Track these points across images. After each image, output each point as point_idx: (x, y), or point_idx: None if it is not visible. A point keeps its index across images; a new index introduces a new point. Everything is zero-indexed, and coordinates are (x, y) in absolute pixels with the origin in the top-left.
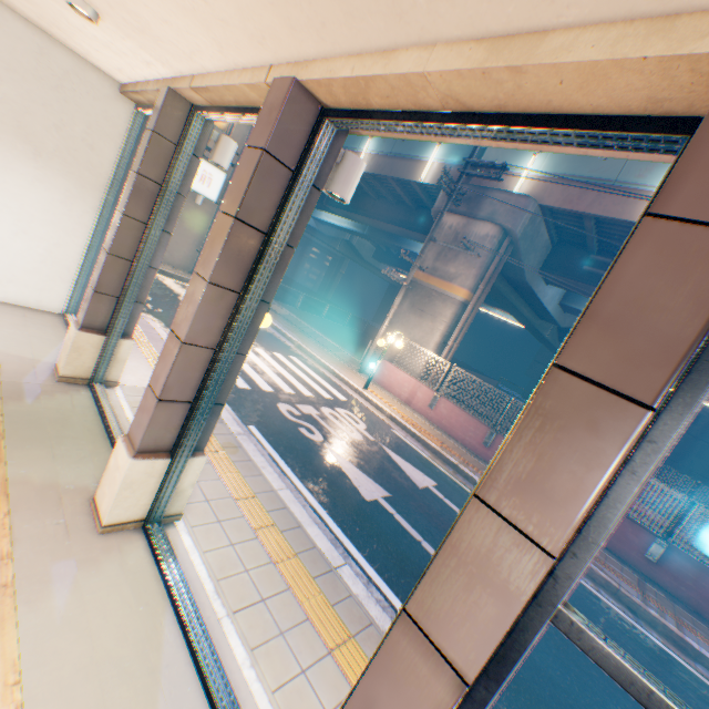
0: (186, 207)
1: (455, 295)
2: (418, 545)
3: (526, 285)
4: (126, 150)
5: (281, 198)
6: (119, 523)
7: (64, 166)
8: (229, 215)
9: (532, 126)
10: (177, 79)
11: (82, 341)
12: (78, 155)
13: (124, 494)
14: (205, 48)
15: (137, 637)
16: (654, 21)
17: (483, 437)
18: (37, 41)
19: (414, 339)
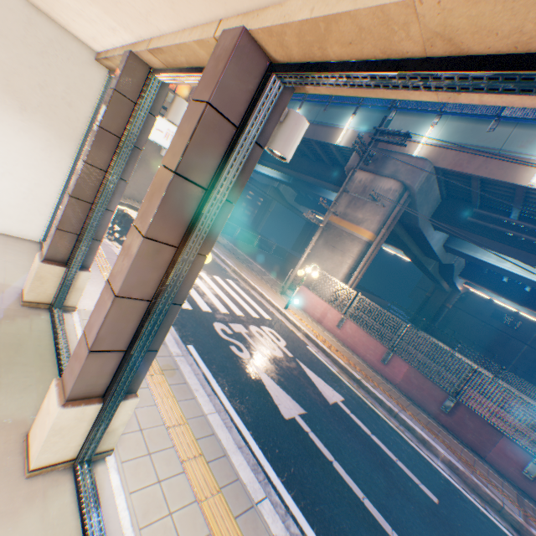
0: (153, 157)
1: (362, 236)
2: (330, 466)
3: (419, 230)
4: (99, 108)
5: (224, 154)
6: (47, 465)
7: (46, 120)
8: (169, 169)
9: None
10: (138, 43)
11: (44, 271)
12: (58, 111)
13: (53, 440)
14: (158, 5)
15: None
16: None
17: (382, 355)
18: (25, 12)
19: (327, 269)
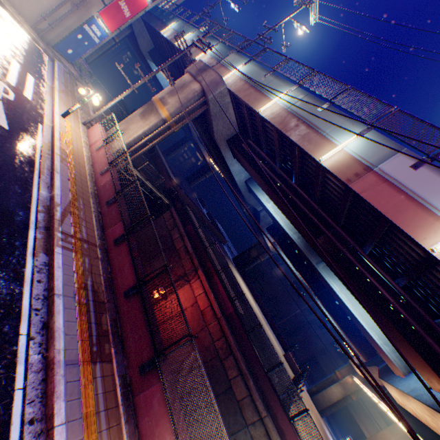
0: None
1: (163, 113)
2: None
3: (218, 145)
4: None
5: None
6: None
7: None
8: None
9: None
10: None
11: None
12: None
13: None
14: None
15: None
16: None
17: (105, 169)
18: None
19: (132, 129)
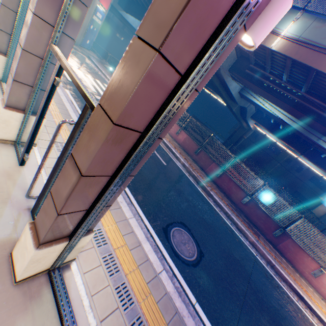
0: None
1: None
2: None
3: (221, 76)
4: None
5: None
6: None
7: None
8: None
9: None
10: None
11: None
12: None
13: None
14: None
15: None
16: None
17: (176, 131)
18: None
19: None
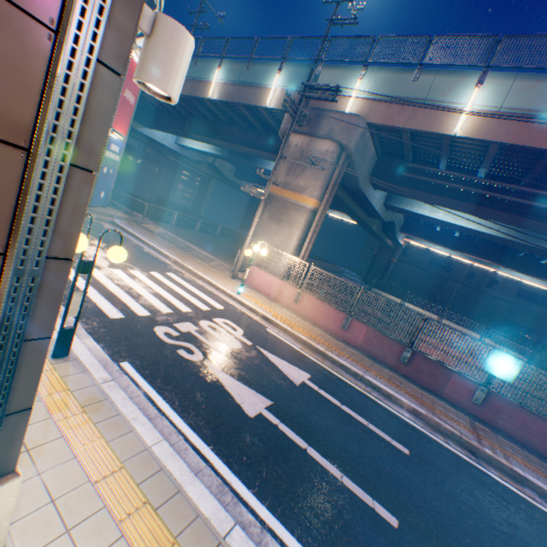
0: None
1: (307, 204)
2: (305, 454)
3: (360, 191)
4: None
5: (43, 83)
6: None
7: None
8: None
9: None
10: None
11: None
12: None
13: None
14: None
15: None
16: None
17: (341, 322)
18: None
19: (276, 244)
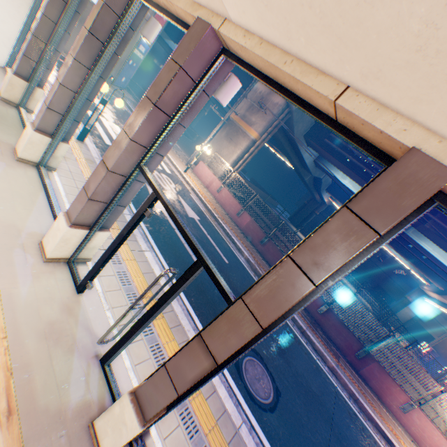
0: None
1: (251, 135)
2: (172, 230)
3: (294, 143)
4: None
5: (113, 30)
6: (26, 160)
7: None
8: (88, 30)
9: (182, 27)
10: None
11: (15, 82)
12: None
13: (29, 147)
14: None
15: (29, 192)
16: (193, 2)
17: (237, 211)
18: None
19: (222, 155)
